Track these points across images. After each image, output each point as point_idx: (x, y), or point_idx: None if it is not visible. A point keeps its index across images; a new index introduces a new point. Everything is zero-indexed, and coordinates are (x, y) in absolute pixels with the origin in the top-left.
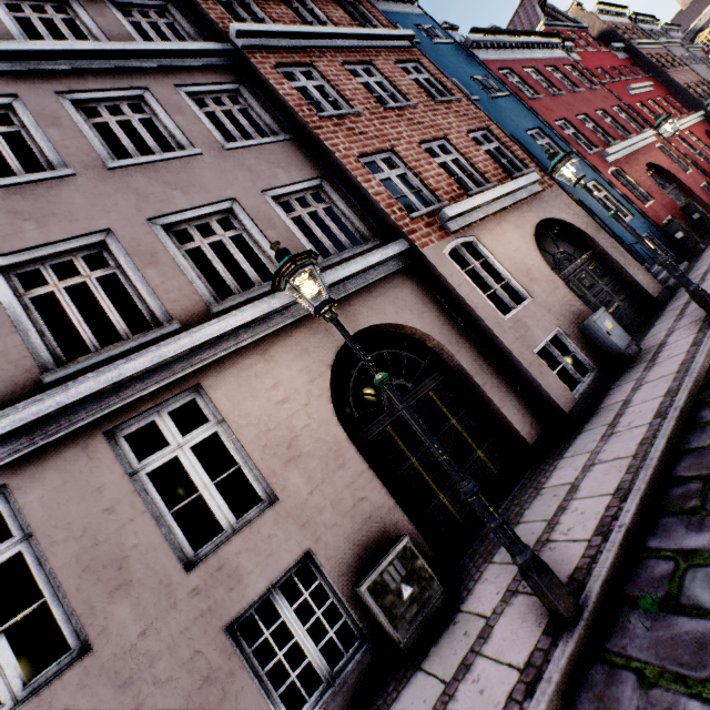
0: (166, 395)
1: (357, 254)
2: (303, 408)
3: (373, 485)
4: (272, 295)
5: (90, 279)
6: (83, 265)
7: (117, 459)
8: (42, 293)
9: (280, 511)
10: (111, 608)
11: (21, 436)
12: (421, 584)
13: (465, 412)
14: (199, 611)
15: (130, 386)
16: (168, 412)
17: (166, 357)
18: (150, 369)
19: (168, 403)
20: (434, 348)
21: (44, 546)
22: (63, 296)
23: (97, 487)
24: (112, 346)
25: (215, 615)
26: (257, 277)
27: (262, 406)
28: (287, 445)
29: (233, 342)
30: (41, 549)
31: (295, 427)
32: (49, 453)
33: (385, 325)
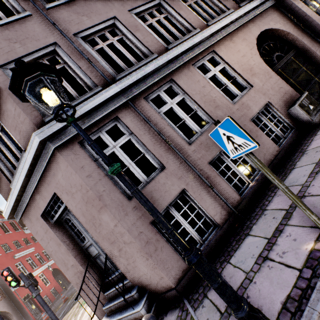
0: (205, 54)
1: (251, 1)
2: (251, 59)
3: (283, 84)
4: (230, 15)
5: (161, 18)
6: (156, 13)
7: (199, 73)
8: (149, 23)
9: (255, 90)
10: (216, 112)
11: (171, 64)
12: (315, 105)
13: (307, 64)
14: (241, 115)
15: (194, 49)
16: (206, 60)
17: (205, 37)
18: (199, 43)
19: (205, 57)
20: (289, 41)
21: (191, 95)
22: (156, 24)
23: (197, 80)
24: (182, 37)
25: (246, 116)
26: (215, 15)
27: (237, 58)
28: (250, 70)
29: (220, 35)
30: (190, 96)
31: (250, 65)
32: (179, 70)
33: (269, 31)
